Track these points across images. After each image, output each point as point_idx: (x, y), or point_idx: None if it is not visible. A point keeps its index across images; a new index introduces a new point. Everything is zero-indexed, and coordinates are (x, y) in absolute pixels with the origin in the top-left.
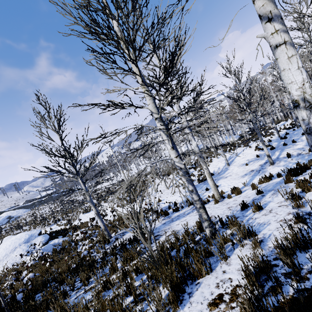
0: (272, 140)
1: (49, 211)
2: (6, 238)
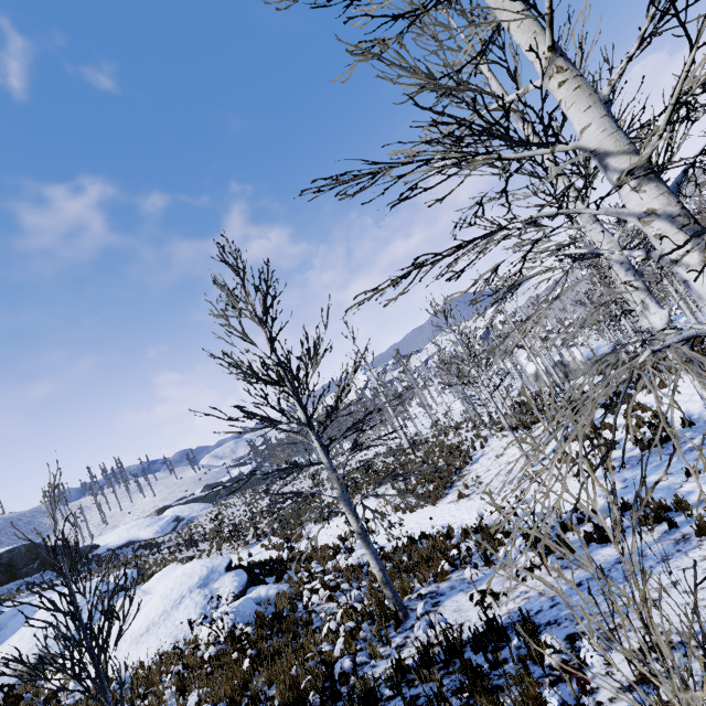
0: None
1: (246, 511)
2: (167, 568)
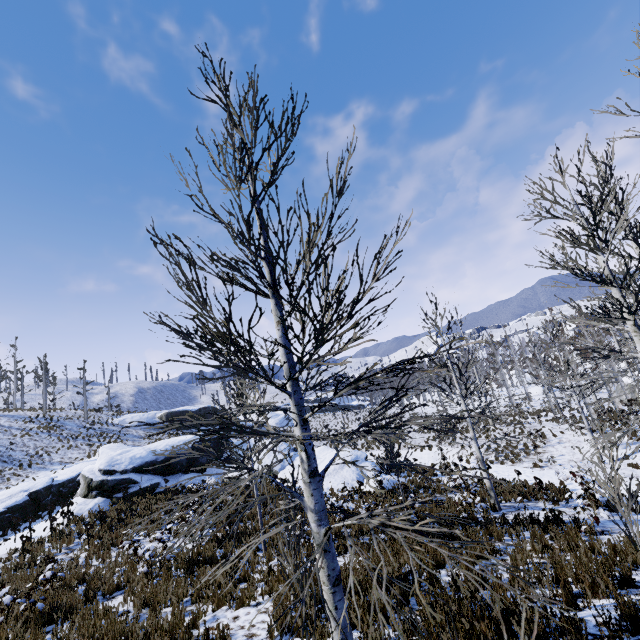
0: None
1: (338, 428)
2: (322, 447)
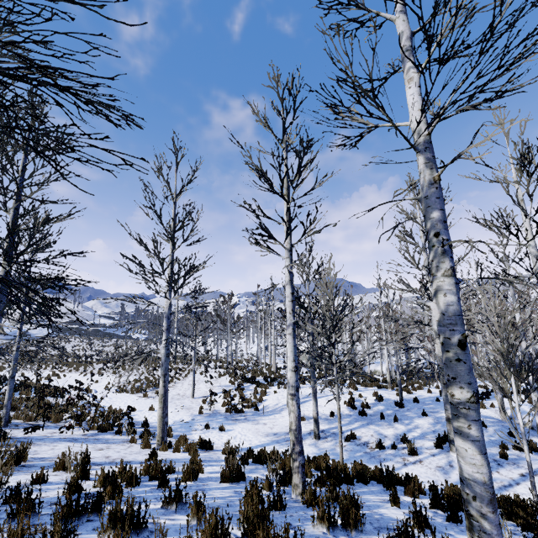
0: (387, 400)
1: (71, 350)
2: None
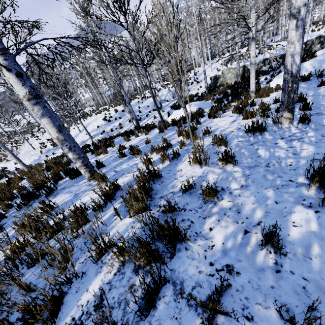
0: (119, 111)
1: None
2: None
